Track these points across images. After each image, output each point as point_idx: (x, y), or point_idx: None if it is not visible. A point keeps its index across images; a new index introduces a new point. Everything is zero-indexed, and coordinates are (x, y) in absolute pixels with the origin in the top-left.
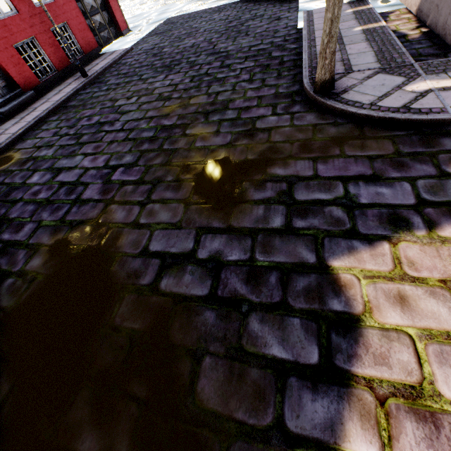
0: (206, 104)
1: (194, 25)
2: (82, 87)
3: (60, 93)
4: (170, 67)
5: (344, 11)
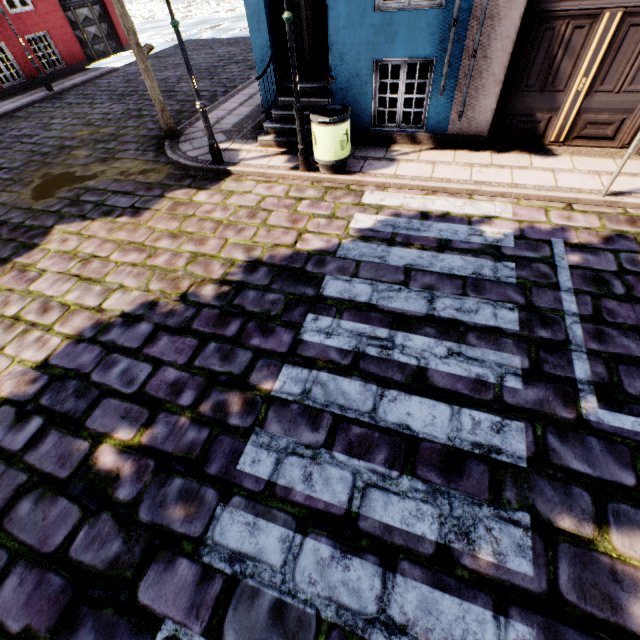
0: (108, 134)
1: (193, 56)
2: (40, 100)
3: (17, 102)
4: (124, 96)
5: None
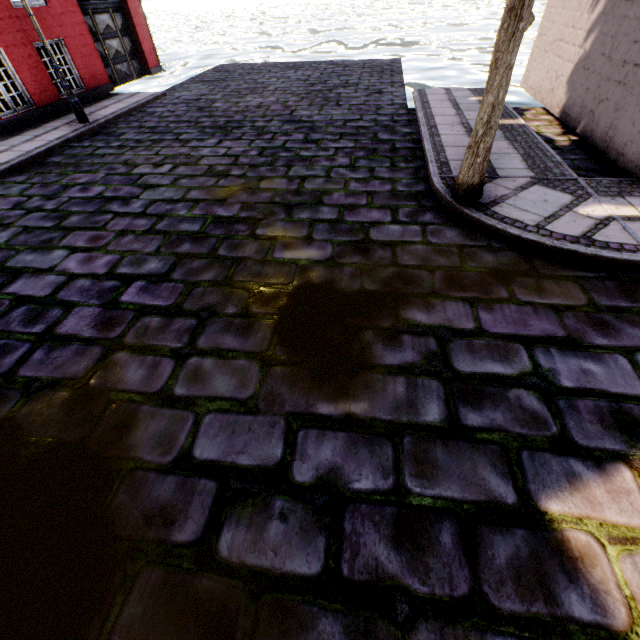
0: (286, 192)
1: (260, 80)
2: (76, 136)
3: (37, 140)
4: (225, 129)
5: (467, 98)
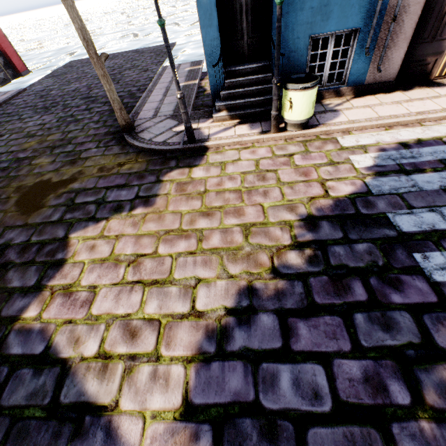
0: (57, 140)
1: (87, 70)
2: None
3: None
4: (48, 108)
5: (184, 69)
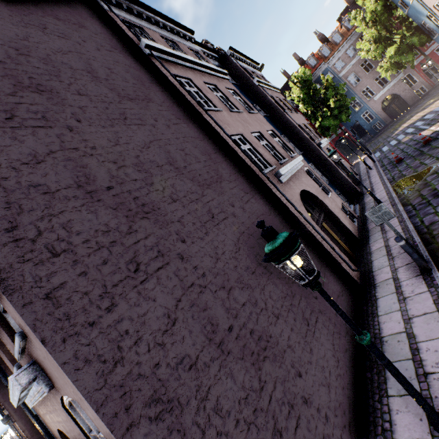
0: None
1: None
2: None
3: None
4: None
5: None
